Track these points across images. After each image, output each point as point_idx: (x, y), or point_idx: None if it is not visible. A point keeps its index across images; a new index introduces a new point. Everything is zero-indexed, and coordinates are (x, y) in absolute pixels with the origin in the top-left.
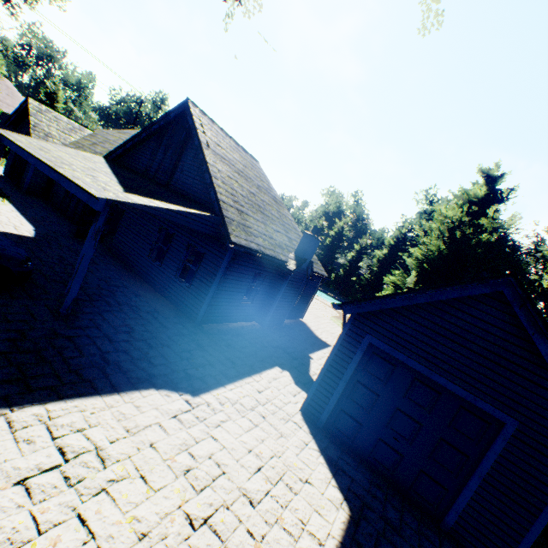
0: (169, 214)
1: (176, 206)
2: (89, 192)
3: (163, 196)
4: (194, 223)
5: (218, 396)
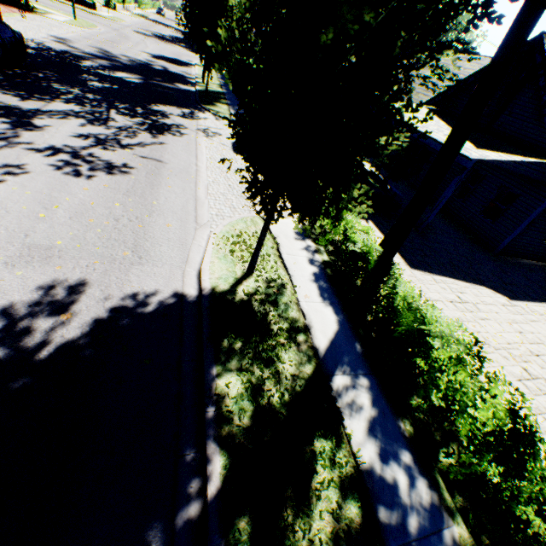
0: (510, 165)
1: (515, 157)
2: (463, 155)
3: (497, 146)
4: (528, 170)
5: (526, 306)
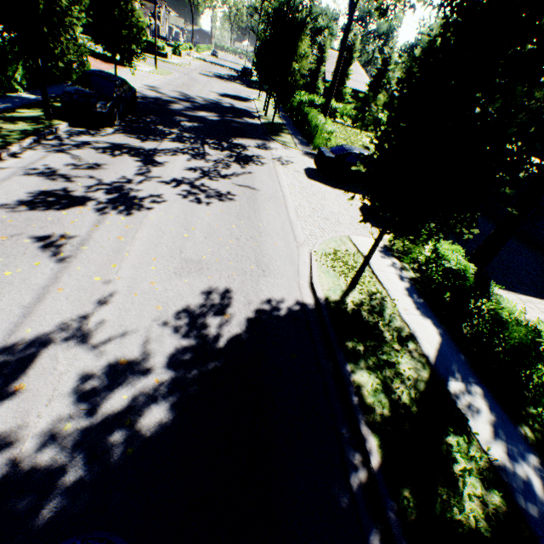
0: None
1: None
2: None
3: None
4: None
5: None
